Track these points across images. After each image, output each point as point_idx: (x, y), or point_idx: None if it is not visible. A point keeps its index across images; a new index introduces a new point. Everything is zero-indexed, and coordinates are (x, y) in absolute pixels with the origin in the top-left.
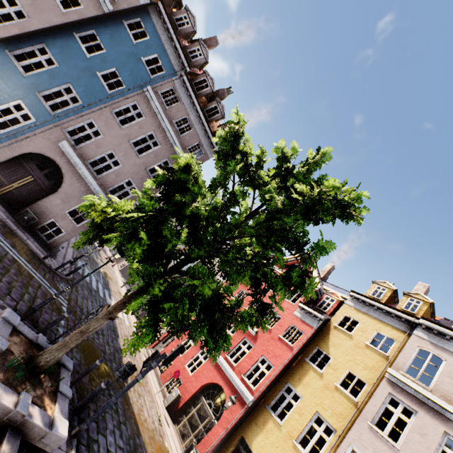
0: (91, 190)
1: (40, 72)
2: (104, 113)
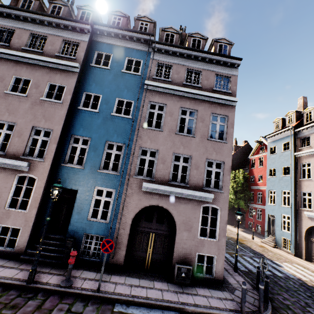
0: (193, 199)
1: (87, 155)
2: (142, 135)
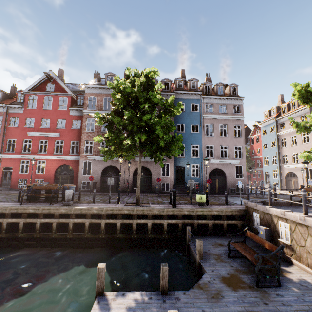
0: (231, 164)
1: (184, 152)
2: (205, 139)
